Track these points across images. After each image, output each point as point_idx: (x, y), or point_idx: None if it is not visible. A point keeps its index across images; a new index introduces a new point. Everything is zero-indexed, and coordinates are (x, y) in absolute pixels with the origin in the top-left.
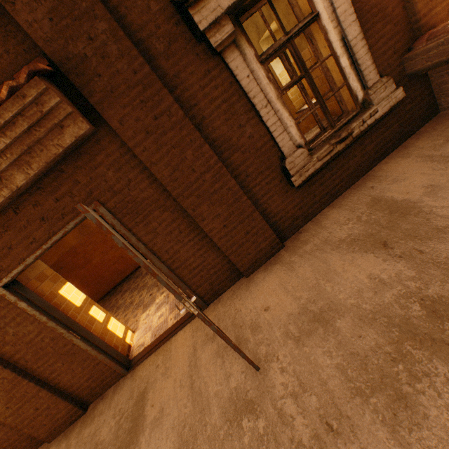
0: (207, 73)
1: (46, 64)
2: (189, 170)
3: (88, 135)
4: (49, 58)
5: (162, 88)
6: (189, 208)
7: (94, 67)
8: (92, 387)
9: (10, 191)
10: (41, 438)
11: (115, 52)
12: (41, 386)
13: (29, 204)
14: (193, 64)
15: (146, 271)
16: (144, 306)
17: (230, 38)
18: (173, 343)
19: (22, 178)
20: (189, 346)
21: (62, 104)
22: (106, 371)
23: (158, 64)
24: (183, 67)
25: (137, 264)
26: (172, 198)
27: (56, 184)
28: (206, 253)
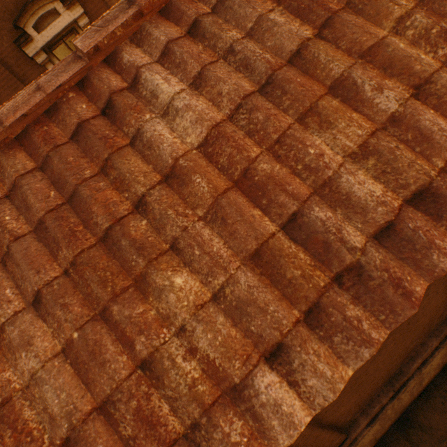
0: (40, 74)
1: None
2: None
3: None
4: None
5: (18, 81)
6: None
7: None
8: None
9: None
10: None
11: None
12: None
13: None
14: (32, 70)
15: None
16: None
17: (47, 60)
18: None
19: None
20: None
21: None
22: None
23: (14, 70)
24: (27, 71)
25: None
26: None
27: None
28: None
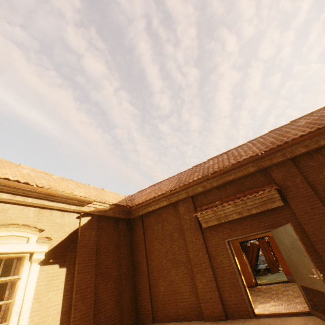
0: None
1: (275, 185)
2: (323, 232)
3: (279, 206)
4: (275, 183)
5: (317, 199)
6: (318, 249)
7: (291, 188)
8: (233, 309)
9: (249, 213)
10: (203, 315)
11: (300, 186)
12: (217, 288)
13: (249, 219)
14: None
15: (258, 290)
16: (259, 301)
17: None
18: (288, 318)
19: (254, 211)
20: (301, 322)
21: (278, 196)
22: (243, 306)
23: (317, 192)
24: None
25: (250, 284)
26: (309, 241)
27: (261, 216)
28: (324, 279)
